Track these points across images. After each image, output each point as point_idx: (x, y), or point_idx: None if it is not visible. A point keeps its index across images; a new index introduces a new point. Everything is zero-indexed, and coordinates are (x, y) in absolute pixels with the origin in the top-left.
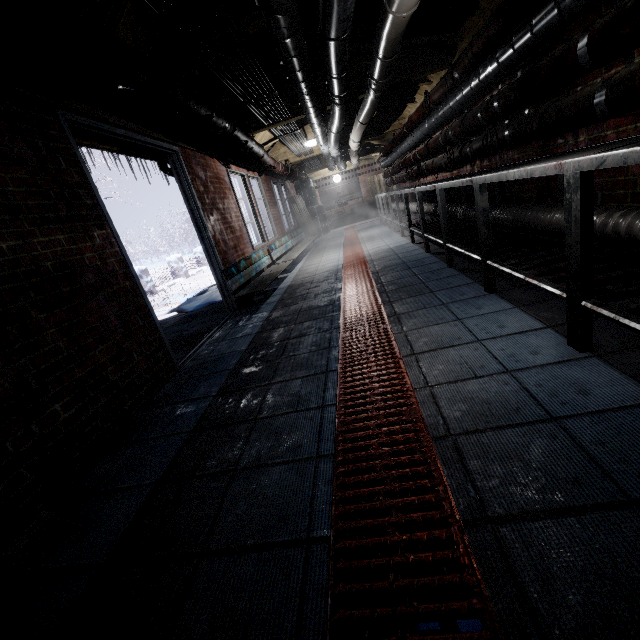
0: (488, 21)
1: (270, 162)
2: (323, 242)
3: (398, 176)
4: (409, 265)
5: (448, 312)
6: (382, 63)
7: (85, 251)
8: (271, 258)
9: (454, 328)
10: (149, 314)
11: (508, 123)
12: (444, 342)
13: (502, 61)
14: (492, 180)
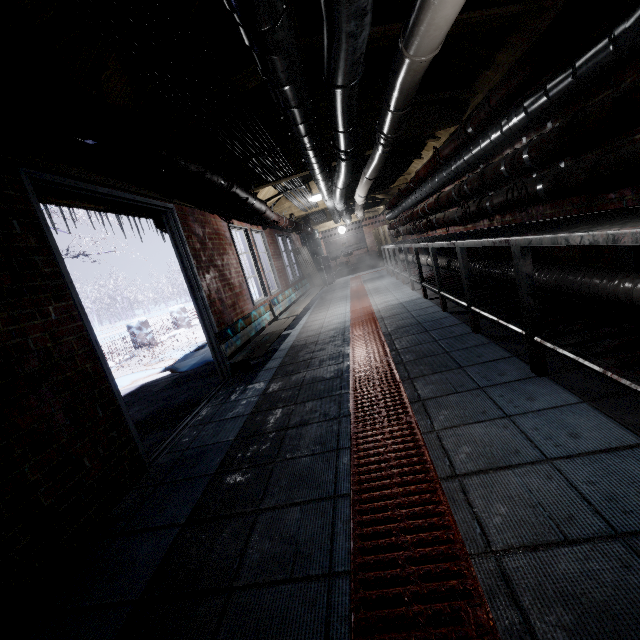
0: (510, 72)
1: (273, 217)
2: (328, 293)
3: (405, 228)
4: (426, 327)
5: (489, 402)
6: (393, 116)
7: (31, 331)
8: (273, 313)
9: (505, 431)
10: (114, 400)
11: (540, 176)
12: (496, 457)
13: (532, 111)
14: (542, 243)
